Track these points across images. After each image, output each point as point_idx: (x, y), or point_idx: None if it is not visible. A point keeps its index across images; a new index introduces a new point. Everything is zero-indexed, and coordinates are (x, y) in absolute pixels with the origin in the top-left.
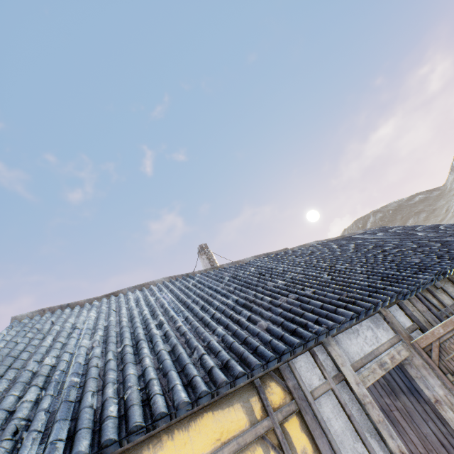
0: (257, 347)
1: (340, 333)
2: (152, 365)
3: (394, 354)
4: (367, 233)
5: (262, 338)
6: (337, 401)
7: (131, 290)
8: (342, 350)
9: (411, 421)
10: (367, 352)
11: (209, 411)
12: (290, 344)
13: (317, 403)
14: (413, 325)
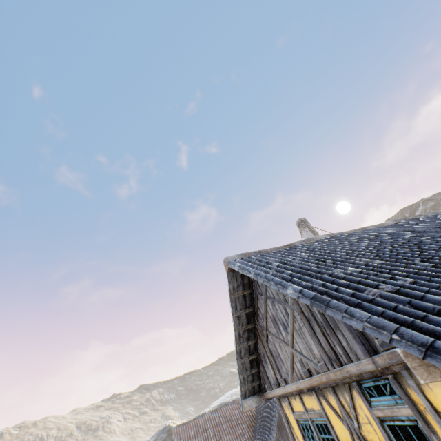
0: None
1: None
2: None
3: None
4: None
5: None
6: None
7: (302, 243)
8: None
9: None
10: None
11: None
12: None
13: None
14: None
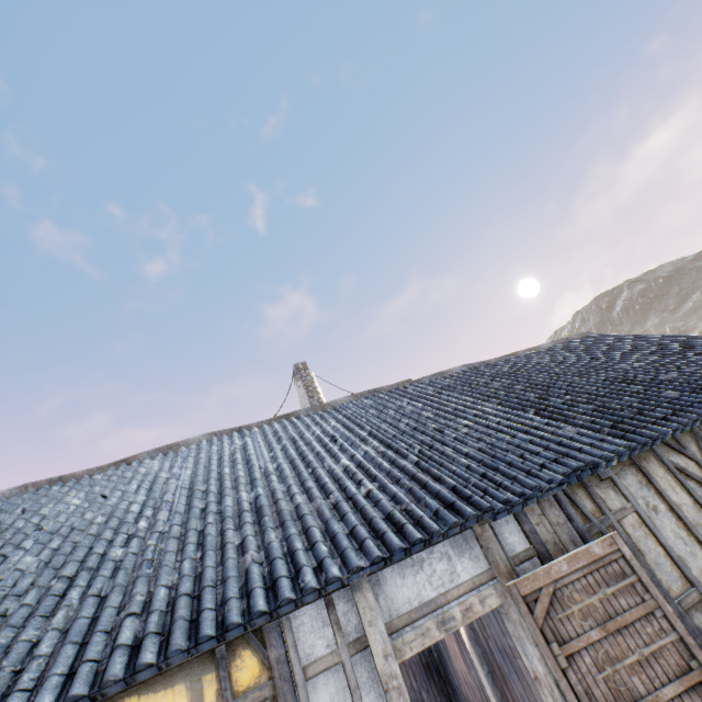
0: (201, 613)
1: (386, 567)
2: (62, 625)
3: (474, 603)
4: (556, 348)
5: (225, 591)
6: (346, 683)
7: (152, 455)
8: (383, 595)
9: None
10: (426, 600)
11: (134, 695)
12: (251, 610)
13: (311, 686)
14: (529, 550)
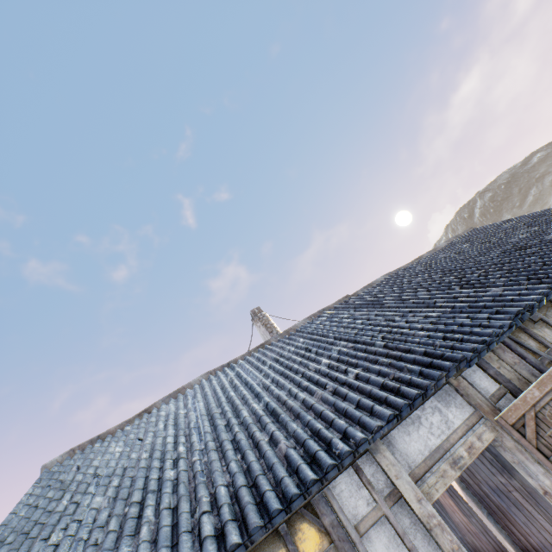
0: (263, 495)
1: (392, 429)
2: (149, 537)
3: (473, 441)
4: (451, 244)
5: (275, 475)
6: (393, 531)
7: (166, 401)
8: (397, 452)
9: (536, 504)
10: (434, 448)
11: None
12: (304, 482)
13: (366, 541)
14: (500, 389)
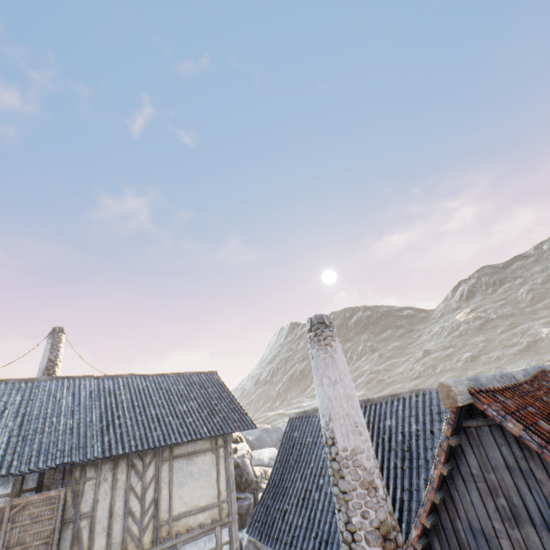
0: None
1: None
2: None
3: None
4: (188, 377)
5: None
6: None
7: None
8: None
9: None
10: None
11: None
12: None
13: None
14: (34, 488)
